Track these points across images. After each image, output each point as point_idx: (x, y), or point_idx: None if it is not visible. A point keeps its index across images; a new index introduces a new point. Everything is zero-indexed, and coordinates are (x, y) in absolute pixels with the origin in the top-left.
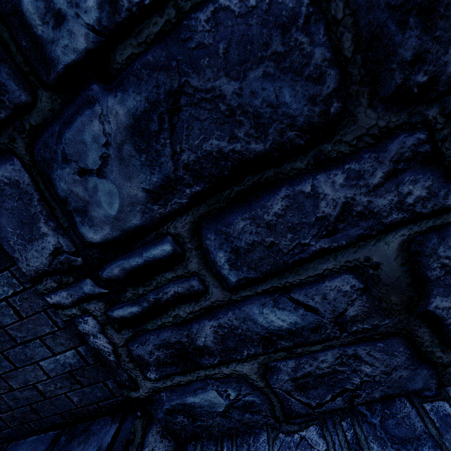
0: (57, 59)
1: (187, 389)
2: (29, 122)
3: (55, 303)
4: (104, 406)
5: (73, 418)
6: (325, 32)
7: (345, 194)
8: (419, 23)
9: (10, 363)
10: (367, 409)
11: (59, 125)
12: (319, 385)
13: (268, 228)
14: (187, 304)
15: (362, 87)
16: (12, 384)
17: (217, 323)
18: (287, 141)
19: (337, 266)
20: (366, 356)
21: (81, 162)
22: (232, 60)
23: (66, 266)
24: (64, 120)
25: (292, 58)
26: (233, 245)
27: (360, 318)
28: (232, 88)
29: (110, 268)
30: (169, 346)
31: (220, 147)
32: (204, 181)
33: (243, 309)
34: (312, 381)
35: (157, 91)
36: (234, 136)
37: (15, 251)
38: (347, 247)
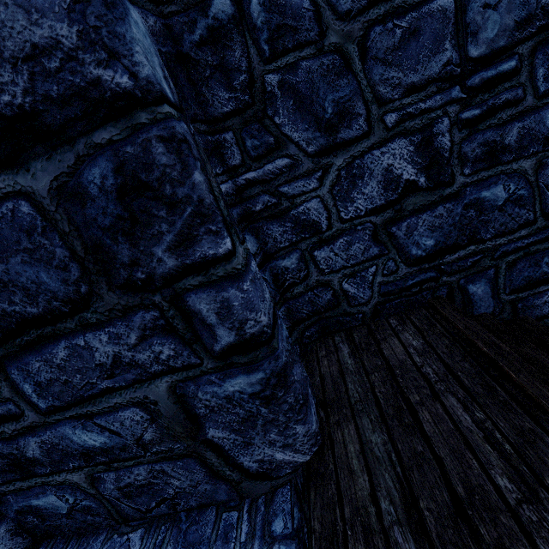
0: None
1: (29, 493)
2: None
3: None
4: None
5: None
6: (60, 238)
7: (113, 349)
8: (127, 240)
9: None
10: (186, 515)
11: None
12: (142, 493)
13: (60, 369)
14: (9, 423)
15: (100, 277)
16: None
17: (40, 439)
18: (55, 308)
19: (125, 400)
20: (172, 472)
21: None
22: None
23: None
24: None
25: (41, 253)
26: (35, 380)
27: (157, 442)
28: (1, 268)
29: None
30: (4, 456)
31: (4, 308)
32: None
33: (59, 430)
34: (135, 490)
35: None
36: (12, 301)
37: None
38: (127, 387)
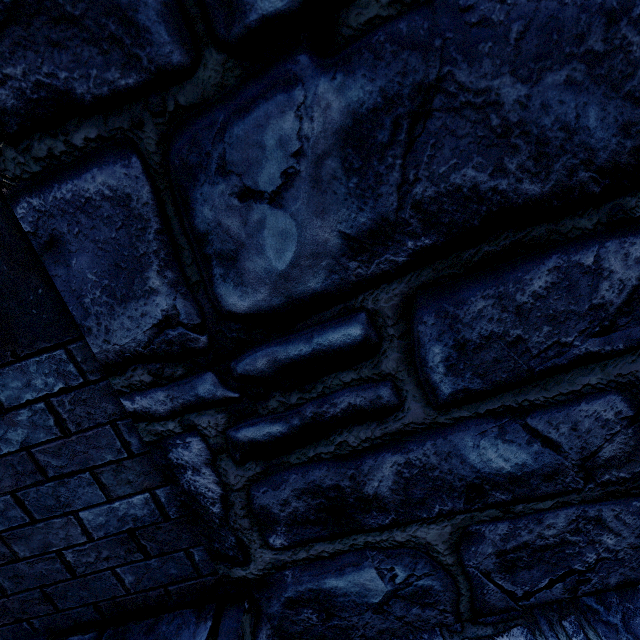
0: (251, 4)
1: (329, 565)
2: (175, 100)
3: (137, 410)
4: (177, 591)
5: (116, 612)
6: None
7: (639, 275)
8: None
9: (25, 512)
10: (598, 602)
11: (226, 111)
12: (536, 563)
13: (518, 315)
14: (364, 425)
15: None
16: (17, 550)
17: (404, 458)
18: (576, 185)
19: (604, 380)
20: (613, 520)
21: (248, 177)
22: (525, 52)
23: (177, 349)
24: (237, 105)
25: (612, 63)
26: (459, 336)
27: (617, 462)
28: (516, 94)
29: (251, 358)
30: (318, 493)
31: (477, 182)
32: (439, 231)
33: (450, 439)
34: (527, 557)
35: (401, 80)
36: (501, 167)
37: (89, 316)
38: (623, 354)
